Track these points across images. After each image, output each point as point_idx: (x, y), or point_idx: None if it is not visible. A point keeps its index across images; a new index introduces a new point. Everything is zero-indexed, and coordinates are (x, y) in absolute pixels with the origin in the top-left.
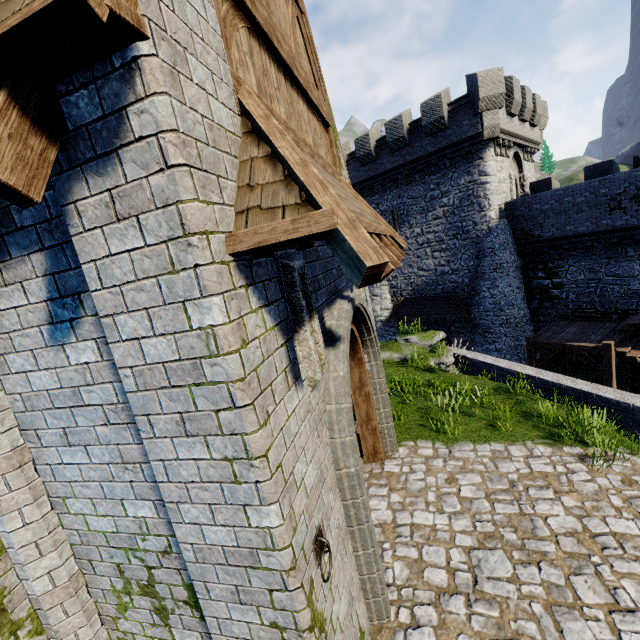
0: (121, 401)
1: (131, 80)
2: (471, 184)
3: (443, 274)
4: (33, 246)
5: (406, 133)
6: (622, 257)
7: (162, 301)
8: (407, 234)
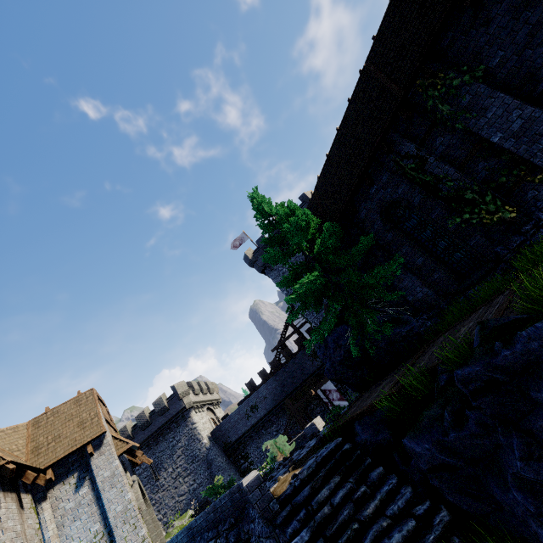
0: (93, 497)
1: (105, 437)
2: (190, 430)
3: (195, 490)
4: (75, 472)
5: (149, 418)
6: (263, 435)
7: (108, 465)
8: (165, 475)
